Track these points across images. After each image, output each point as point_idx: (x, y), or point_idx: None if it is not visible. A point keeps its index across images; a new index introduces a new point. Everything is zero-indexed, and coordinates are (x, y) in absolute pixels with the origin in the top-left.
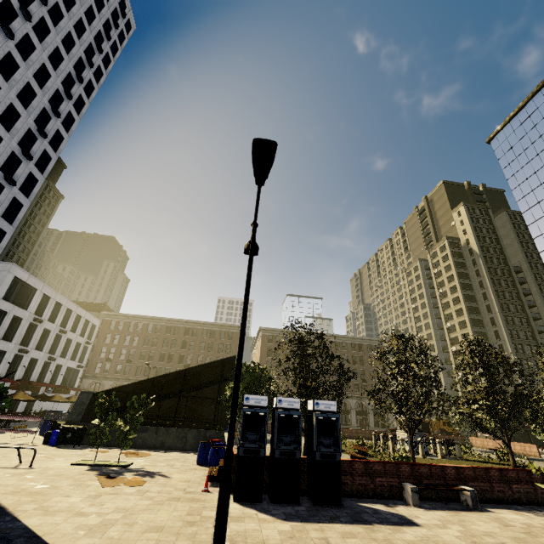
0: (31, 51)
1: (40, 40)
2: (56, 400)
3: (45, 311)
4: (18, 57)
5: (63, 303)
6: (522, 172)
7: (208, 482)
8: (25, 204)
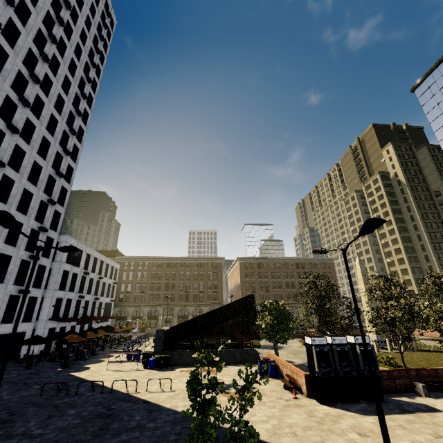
0: (57, 67)
1: (61, 55)
2: (117, 331)
3: (89, 265)
4: (51, 75)
5: (98, 257)
6: (442, 116)
7: (287, 390)
8: (68, 189)
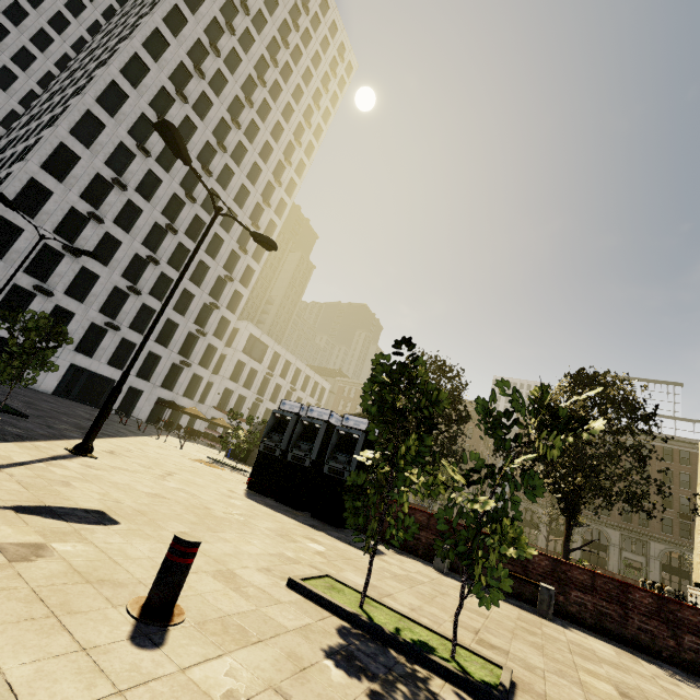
0: (256, 134)
1: (263, 121)
2: None
3: (276, 367)
4: (246, 143)
5: (292, 362)
6: None
7: None
8: (256, 270)
